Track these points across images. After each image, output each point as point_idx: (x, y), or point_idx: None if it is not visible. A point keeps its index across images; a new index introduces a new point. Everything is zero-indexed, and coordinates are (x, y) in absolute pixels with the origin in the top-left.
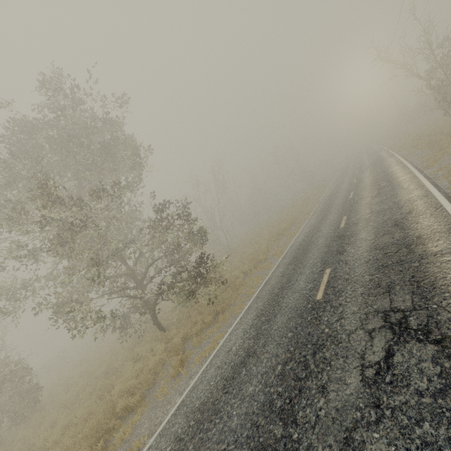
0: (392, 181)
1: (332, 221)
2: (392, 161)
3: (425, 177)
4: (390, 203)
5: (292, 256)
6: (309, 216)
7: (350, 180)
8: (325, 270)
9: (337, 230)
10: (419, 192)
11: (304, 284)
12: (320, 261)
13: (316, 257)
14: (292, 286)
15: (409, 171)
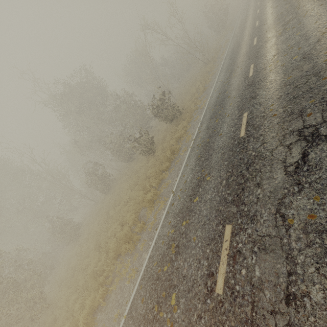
0: None
1: None
2: None
3: None
4: None
5: None
6: None
7: None
8: None
9: None
10: None
11: None
12: None
13: None
14: None
15: None
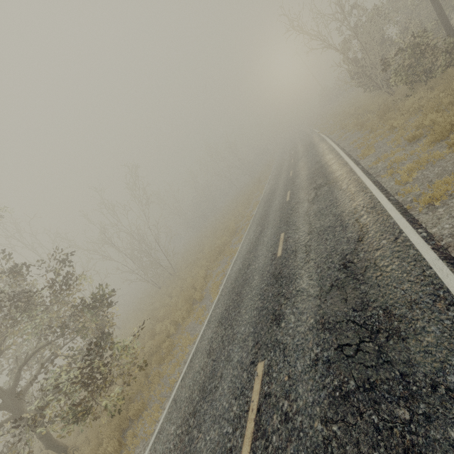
0: (328, 177)
1: (270, 240)
2: (324, 147)
3: (364, 173)
4: (331, 216)
5: (224, 305)
6: (248, 225)
7: (287, 173)
8: (256, 364)
9: (274, 262)
10: (363, 199)
11: (228, 397)
12: (253, 334)
13: (249, 320)
14: (214, 395)
15: (343, 162)
